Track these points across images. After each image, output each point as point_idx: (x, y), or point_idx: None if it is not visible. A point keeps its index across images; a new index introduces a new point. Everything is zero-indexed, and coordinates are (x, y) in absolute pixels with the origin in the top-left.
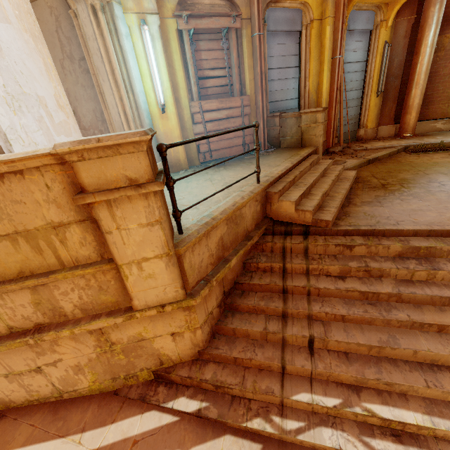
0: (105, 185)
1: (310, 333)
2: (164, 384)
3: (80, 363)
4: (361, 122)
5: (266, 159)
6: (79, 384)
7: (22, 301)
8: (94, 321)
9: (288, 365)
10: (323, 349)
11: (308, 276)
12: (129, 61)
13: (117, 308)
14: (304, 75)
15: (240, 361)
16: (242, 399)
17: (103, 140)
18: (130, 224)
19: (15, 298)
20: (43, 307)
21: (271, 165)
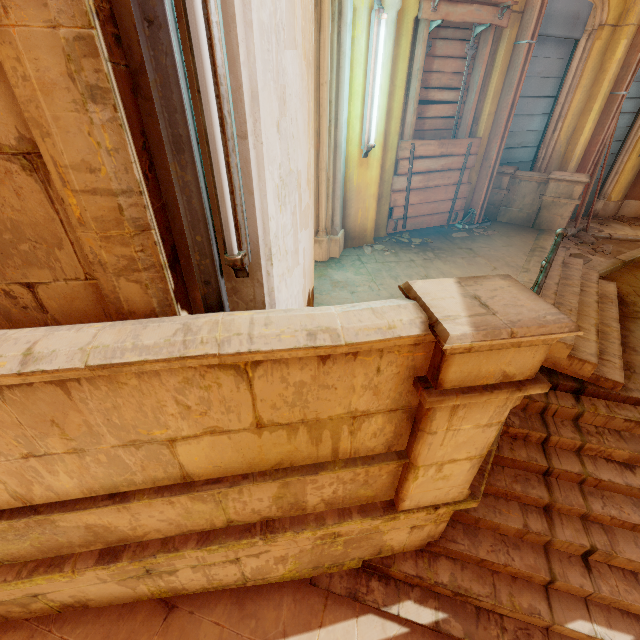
0: (470, 382)
1: (590, 542)
2: (377, 577)
3: (287, 554)
4: (603, 190)
5: (492, 246)
6: (273, 572)
7: (263, 495)
8: (345, 522)
9: (560, 582)
10: (601, 562)
11: (580, 457)
12: (345, 71)
13: (370, 502)
14: (559, 112)
15: (489, 563)
16: (491, 613)
17: (517, 333)
18: (464, 424)
19: (255, 492)
20: (283, 501)
21: (511, 265)
